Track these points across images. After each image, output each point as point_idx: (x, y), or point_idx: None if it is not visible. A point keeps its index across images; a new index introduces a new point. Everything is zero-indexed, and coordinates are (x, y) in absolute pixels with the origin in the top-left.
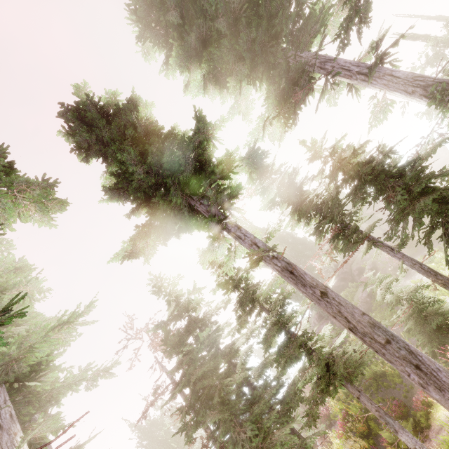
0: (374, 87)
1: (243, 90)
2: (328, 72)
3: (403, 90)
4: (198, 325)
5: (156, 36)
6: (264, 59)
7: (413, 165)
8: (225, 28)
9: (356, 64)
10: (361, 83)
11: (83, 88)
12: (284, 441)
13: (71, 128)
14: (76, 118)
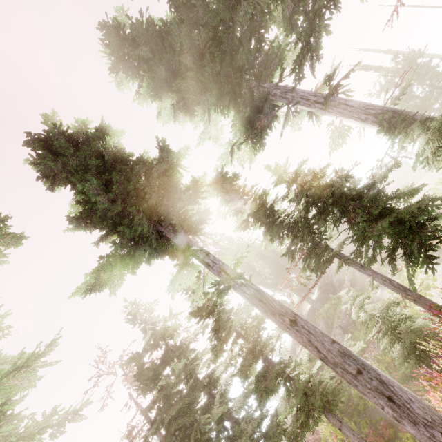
0: (332, 114)
1: (212, 117)
2: (289, 101)
3: (357, 117)
4: (175, 354)
5: (129, 68)
6: (230, 89)
7: (369, 189)
8: (191, 62)
9: (313, 94)
10: (320, 111)
11: (52, 117)
12: None
13: (39, 156)
14: (42, 147)
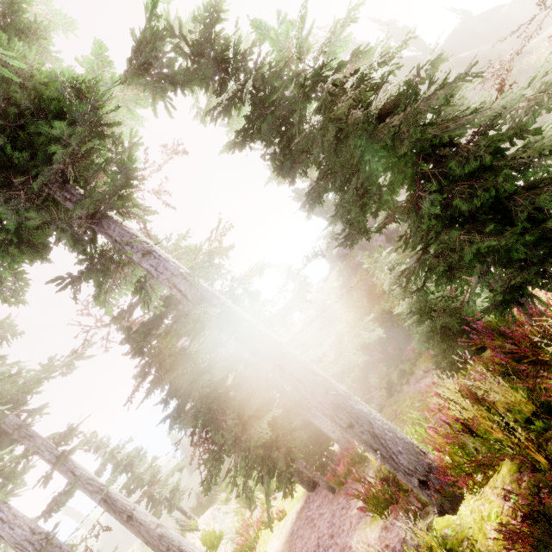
0: None
1: None
2: None
3: None
4: (170, 308)
5: None
6: None
7: (472, 153)
8: None
9: None
10: None
11: None
12: (258, 437)
13: None
14: None
